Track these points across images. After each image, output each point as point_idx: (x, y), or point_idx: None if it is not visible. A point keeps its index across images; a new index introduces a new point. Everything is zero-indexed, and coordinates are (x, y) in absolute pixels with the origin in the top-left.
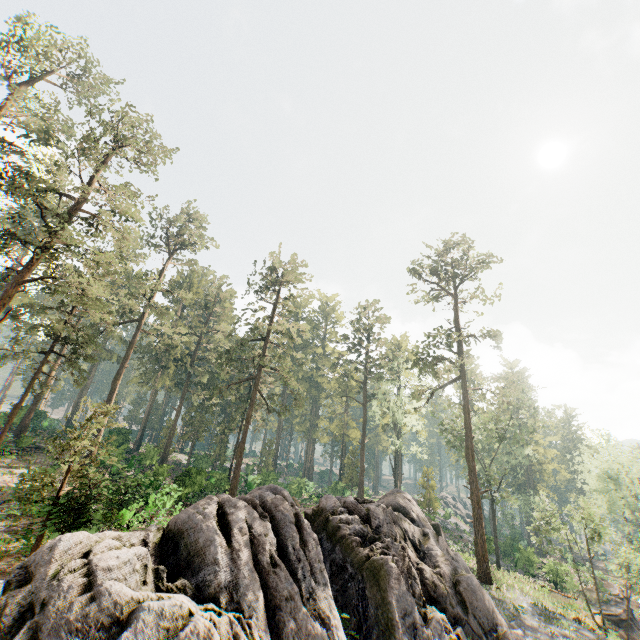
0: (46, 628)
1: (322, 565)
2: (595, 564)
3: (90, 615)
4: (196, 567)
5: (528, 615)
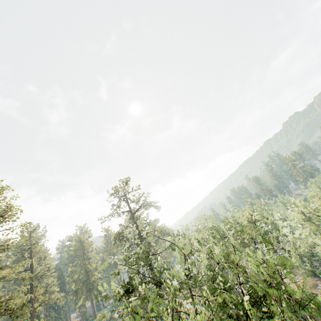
0: None
1: None
2: None
3: None
4: None
5: None
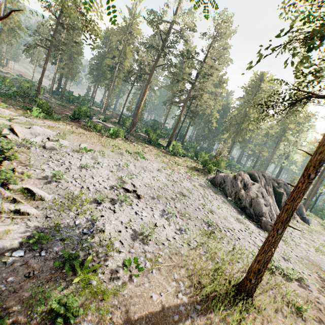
0: (244, 181)
1: (272, 188)
2: None
3: (249, 182)
4: (255, 181)
5: (313, 221)
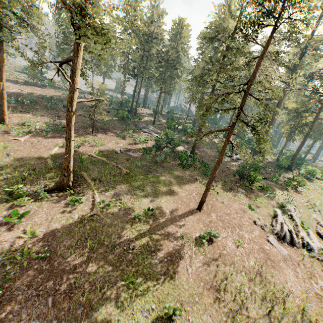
0: None
1: None
2: None
3: None
4: None
5: None
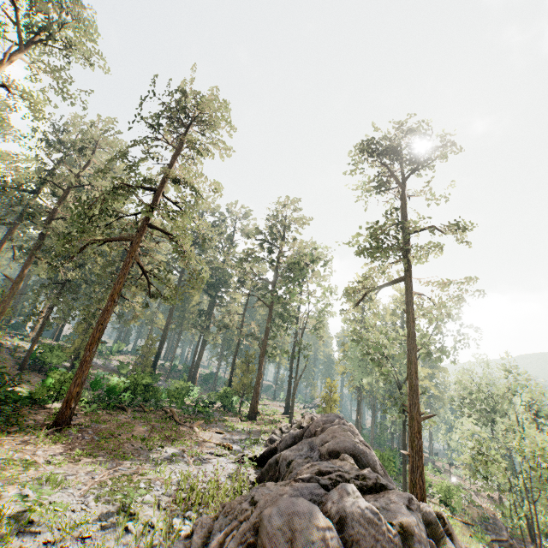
0: None
1: None
2: (437, 465)
3: None
4: None
5: None
